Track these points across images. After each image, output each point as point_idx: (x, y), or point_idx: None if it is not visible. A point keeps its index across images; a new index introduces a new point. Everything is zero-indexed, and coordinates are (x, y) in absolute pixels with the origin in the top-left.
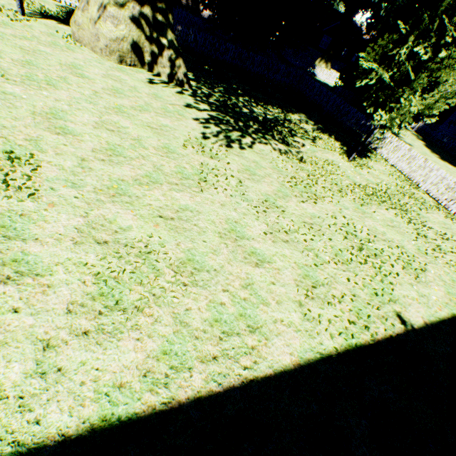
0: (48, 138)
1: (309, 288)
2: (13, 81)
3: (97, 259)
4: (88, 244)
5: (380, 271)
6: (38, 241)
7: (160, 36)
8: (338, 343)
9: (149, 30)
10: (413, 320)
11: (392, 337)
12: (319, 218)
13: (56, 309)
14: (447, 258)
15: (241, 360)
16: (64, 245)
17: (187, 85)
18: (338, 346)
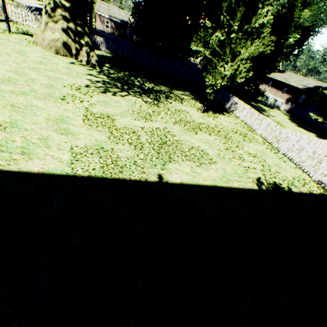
0: None
1: (94, 150)
2: None
3: None
4: None
5: (167, 155)
6: None
7: (80, 39)
8: (89, 173)
9: (73, 36)
10: (171, 179)
11: (140, 180)
12: (142, 128)
13: None
14: (243, 164)
15: None
16: None
17: (98, 67)
18: (87, 174)
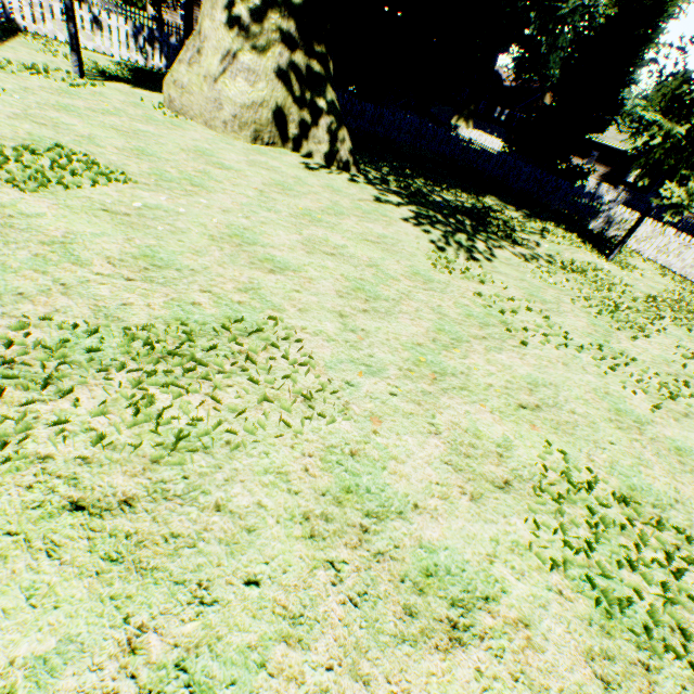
0: (266, 282)
1: None
2: (143, 185)
3: (528, 528)
4: (488, 494)
5: None
6: (422, 511)
7: (316, 96)
8: None
9: (299, 88)
10: None
11: None
12: (673, 362)
13: (583, 685)
14: None
15: None
16: (461, 508)
17: (353, 168)
18: None
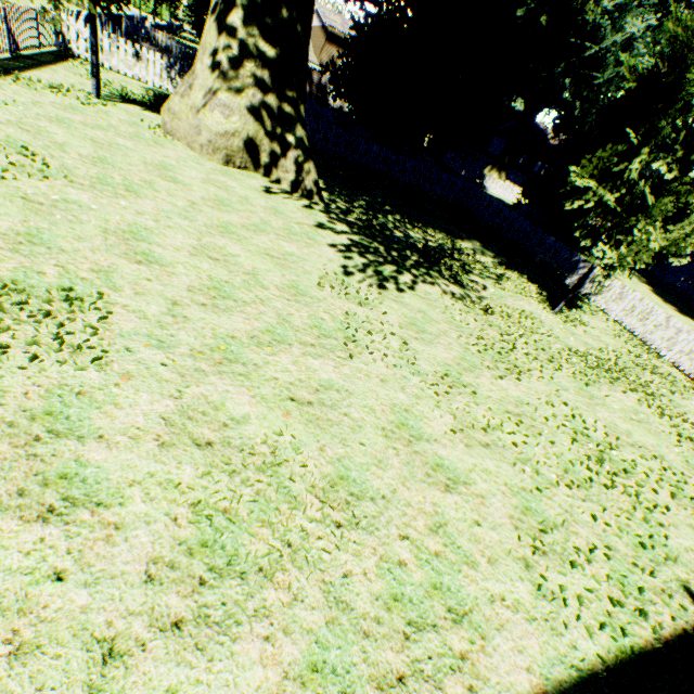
0: (125, 269)
1: (535, 533)
2: (79, 184)
3: (195, 475)
4: (182, 446)
5: (640, 502)
6: (103, 441)
7: (286, 132)
8: (602, 645)
9: (271, 124)
10: None
11: (689, 633)
12: (528, 405)
13: (128, 573)
14: None
15: (445, 683)
16: (144, 448)
17: (317, 197)
18: (604, 652)
